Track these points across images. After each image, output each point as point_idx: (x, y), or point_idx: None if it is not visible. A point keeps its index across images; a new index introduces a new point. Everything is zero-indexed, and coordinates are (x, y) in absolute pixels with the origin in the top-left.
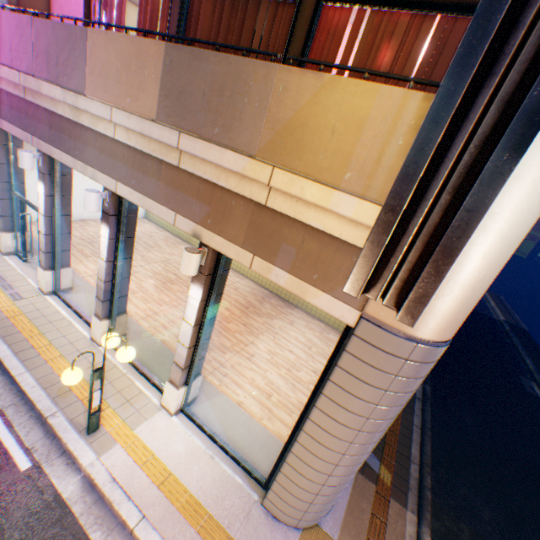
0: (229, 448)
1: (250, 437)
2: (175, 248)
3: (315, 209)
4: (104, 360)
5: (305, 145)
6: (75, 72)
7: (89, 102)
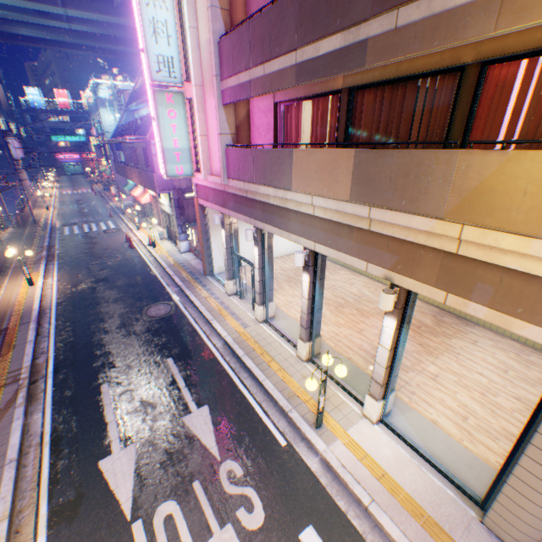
0: (432, 461)
1: (452, 456)
2: (335, 275)
3: (512, 254)
4: (326, 374)
5: (493, 206)
6: (283, 177)
7: (294, 194)
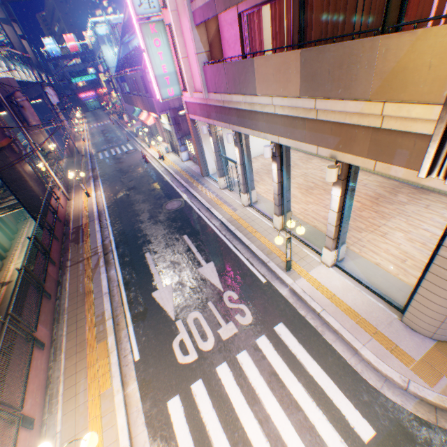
0: (370, 288)
1: (387, 285)
2: (308, 164)
3: (421, 122)
4: (289, 234)
5: (406, 82)
6: (249, 84)
7: (258, 98)
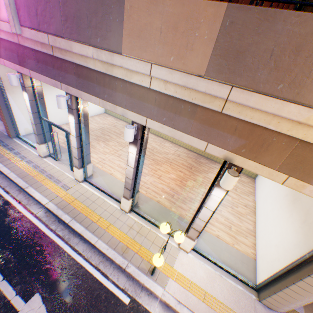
0: (227, 269)
1: (233, 258)
2: None
3: None
4: (166, 242)
5: None
6: (109, 33)
7: (125, 59)
